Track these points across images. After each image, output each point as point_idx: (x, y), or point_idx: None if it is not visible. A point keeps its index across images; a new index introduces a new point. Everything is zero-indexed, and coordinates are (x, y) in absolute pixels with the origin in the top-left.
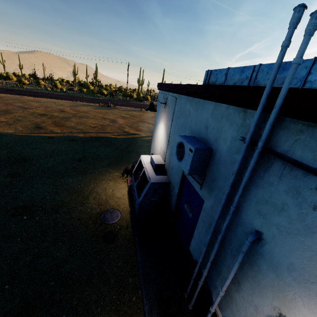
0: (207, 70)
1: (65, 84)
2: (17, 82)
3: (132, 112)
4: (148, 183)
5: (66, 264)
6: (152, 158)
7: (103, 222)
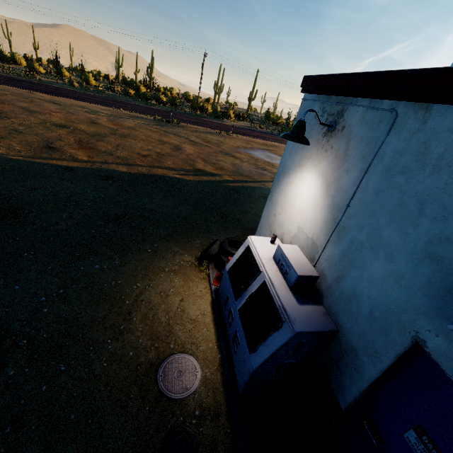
0: None
1: (102, 80)
2: (27, 69)
3: (207, 135)
4: (284, 327)
5: None
6: (285, 254)
7: (163, 393)
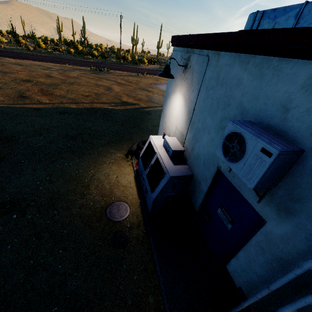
0: (254, 12)
1: (49, 43)
2: None
3: (129, 77)
4: (166, 176)
5: (70, 281)
6: (167, 141)
7: (110, 219)
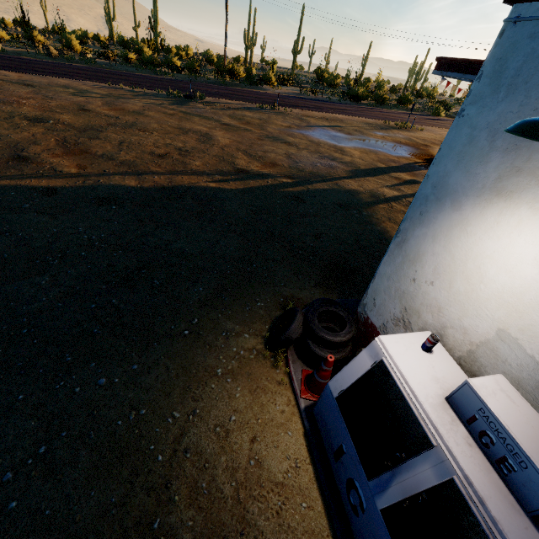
0: None
1: (91, 43)
2: None
3: (244, 112)
4: None
5: None
6: (499, 419)
7: None
